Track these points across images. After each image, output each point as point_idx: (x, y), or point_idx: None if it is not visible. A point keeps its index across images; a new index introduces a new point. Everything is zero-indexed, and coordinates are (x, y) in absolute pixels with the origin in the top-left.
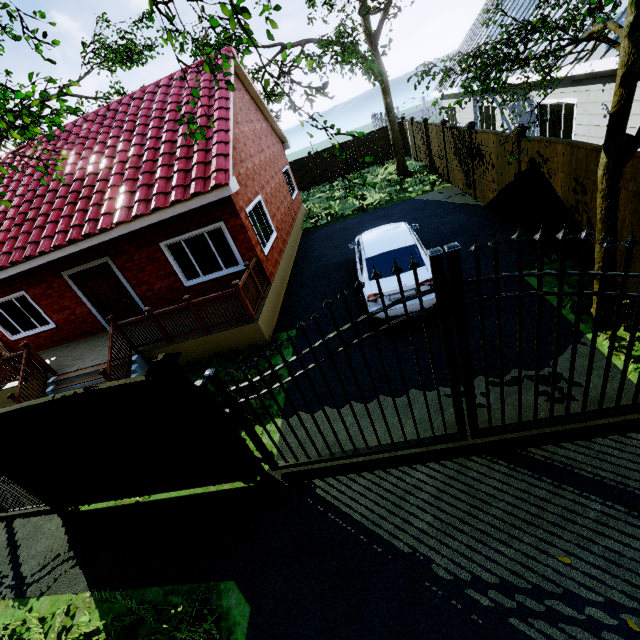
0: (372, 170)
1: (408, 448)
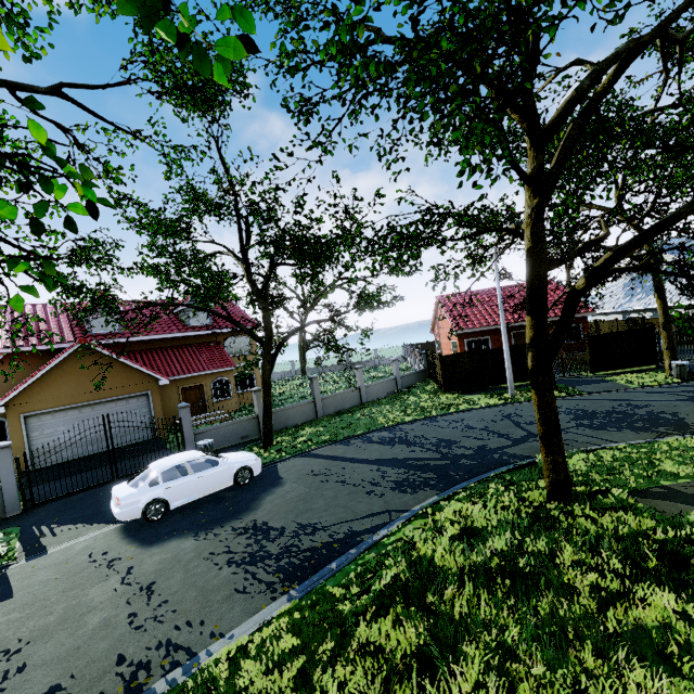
0: None
1: None
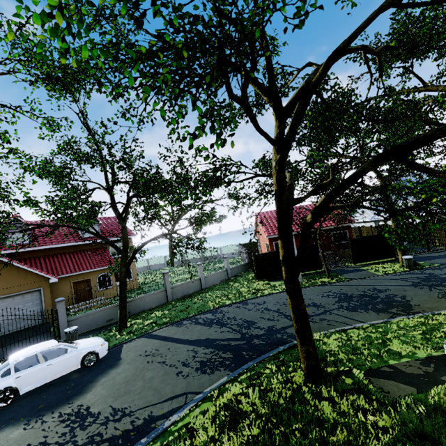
0: None
1: (420, 253)
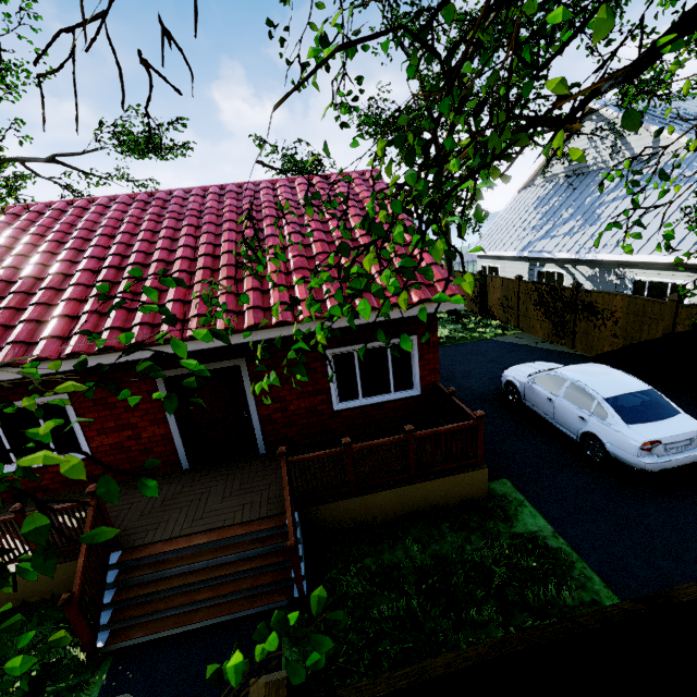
0: None
1: None
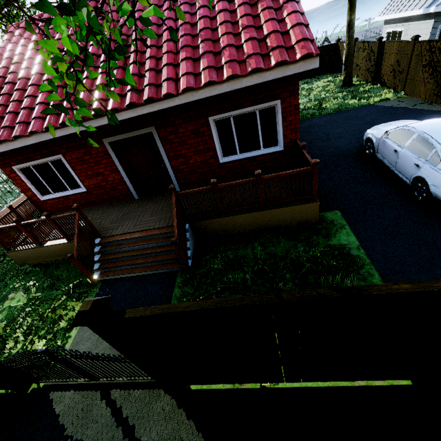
0: (309, 82)
1: None
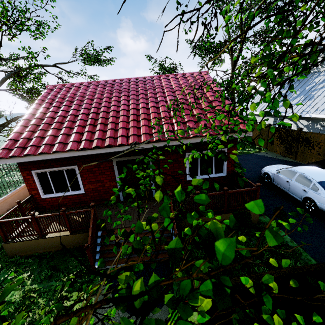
0: None
1: None
